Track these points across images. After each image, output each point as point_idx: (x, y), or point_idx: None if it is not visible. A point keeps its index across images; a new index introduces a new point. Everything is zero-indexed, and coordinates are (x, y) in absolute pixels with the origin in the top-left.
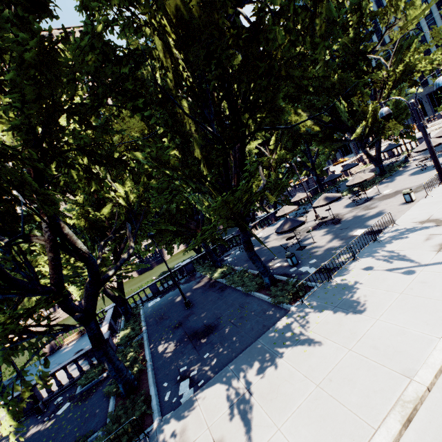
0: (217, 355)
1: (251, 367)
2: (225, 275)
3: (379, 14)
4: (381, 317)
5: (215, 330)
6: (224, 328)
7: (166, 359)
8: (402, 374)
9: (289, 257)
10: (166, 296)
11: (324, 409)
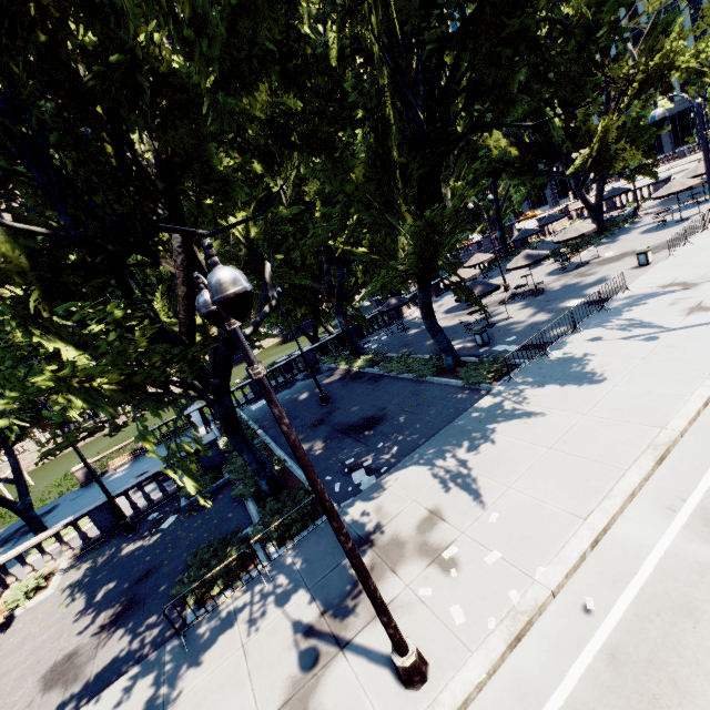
0: (397, 443)
1: (454, 446)
2: (375, 363)
3: None
4: (620, 383)
5: (382, 421)
6: (396, 417)
7: (316, 456)
8: (651, 426)
9: (479, 332)
10: (280, 396)
11: (562, 465)
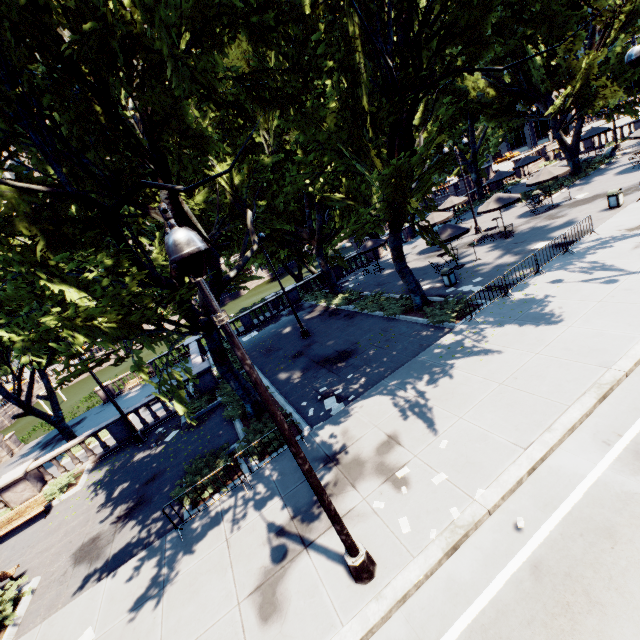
0: (365, 374)
1: (415, 379)
2: (351, 301)
3: None
4: (574, 324)
5: (353, 354)
6: (366, 351)
7: (294, 384)
8: (598, 366)
9: (447, 274)
10: (267, 329)
11: (511, 399)
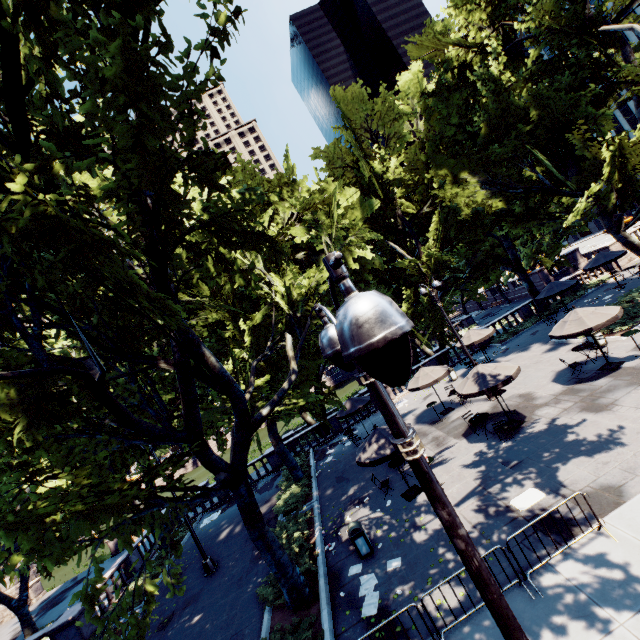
0: None
1: None
2: (289, 509)
3: None
4: None
5: None
6: None
7: None
8: None
9: (349, 538)
10: (225, 514)
11: None
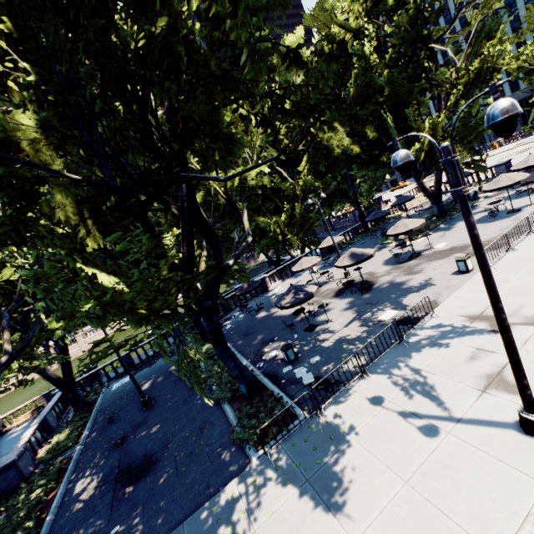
0: None
1: None
2: (209, 356)
3: None
4: None
5: (150, 471)
6: (162, 471)
7: (71, 516)
8: None
9: (283, 350)
10: (137, 376)
11: None
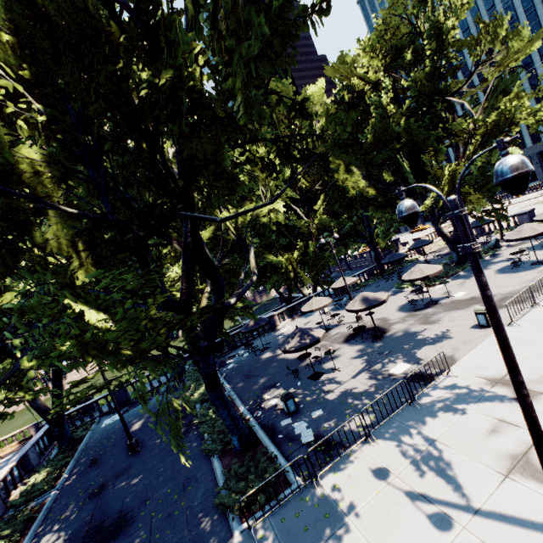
0: None
1: None
2: (206, 398)
3: (468, 43)
4: None
5: (122, 533)
6: (134, 534)
7: None
8: None
9: (283, 400)
10: (130, 413)
11: None
